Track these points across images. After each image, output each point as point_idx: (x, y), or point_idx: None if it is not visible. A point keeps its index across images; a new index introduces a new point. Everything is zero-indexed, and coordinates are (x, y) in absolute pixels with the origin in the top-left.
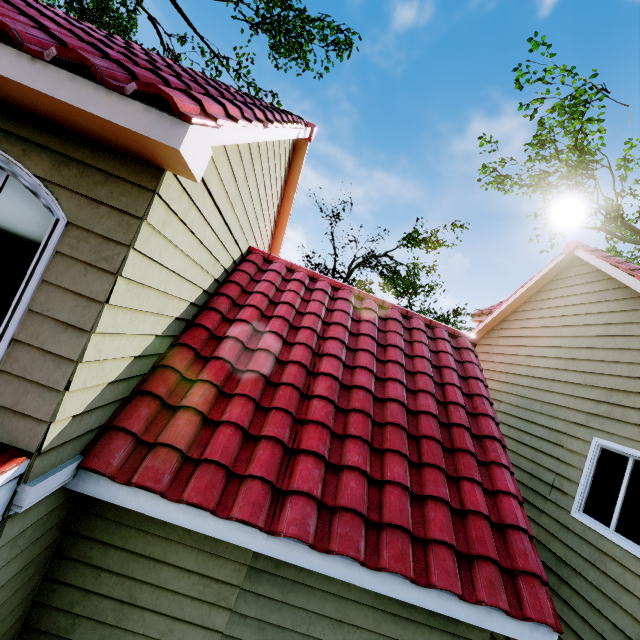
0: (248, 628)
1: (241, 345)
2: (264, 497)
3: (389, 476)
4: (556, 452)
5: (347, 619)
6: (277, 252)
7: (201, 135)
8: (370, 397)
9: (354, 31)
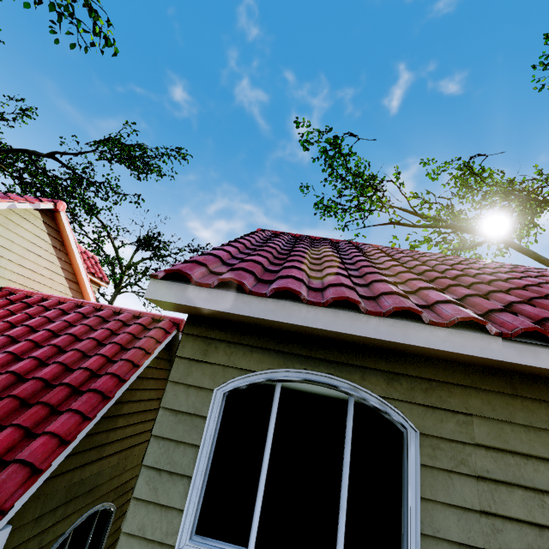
0: None
1: None
2: None
3: None
4: None
5: None
6: (87, 293)
7: None
8: None
9: (180, 147)
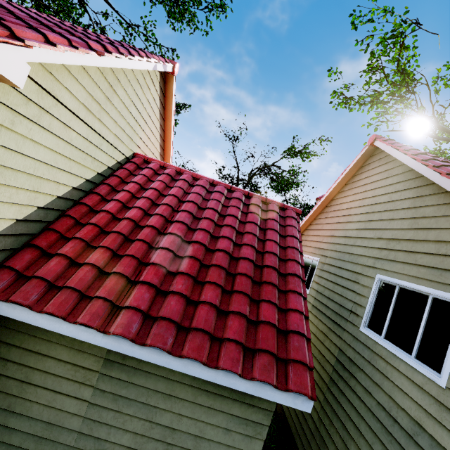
0: (106, 399)
1: (111, 216)
2: (103, 310)
3: (203, 298)
4: (355, 287)
5: (173, 393)
6: (169, 160)
7: (7, 51)
8: (203, 248)
9: None
